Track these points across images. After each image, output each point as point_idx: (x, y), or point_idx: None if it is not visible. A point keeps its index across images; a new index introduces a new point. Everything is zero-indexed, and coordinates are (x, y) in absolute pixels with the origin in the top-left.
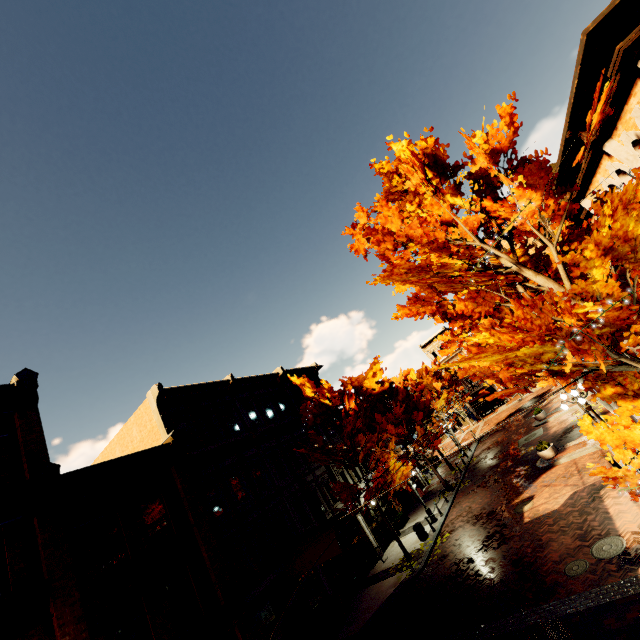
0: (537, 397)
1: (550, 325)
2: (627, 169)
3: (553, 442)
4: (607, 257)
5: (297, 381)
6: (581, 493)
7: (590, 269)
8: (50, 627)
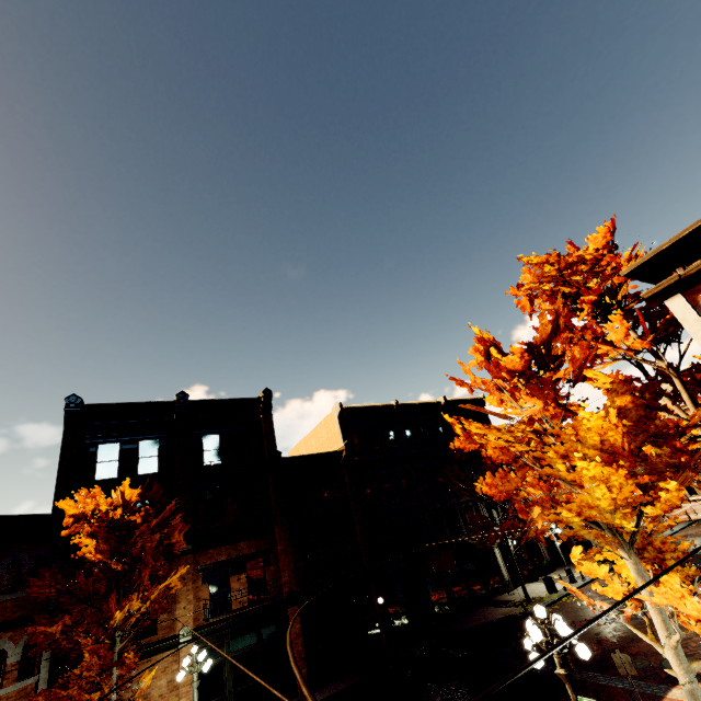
0: None
1: (510, 491)
2: None
3: None
4: (565, 460)
5: (449, 419)
6: None
7: (554, 463)
8: (275, 538)
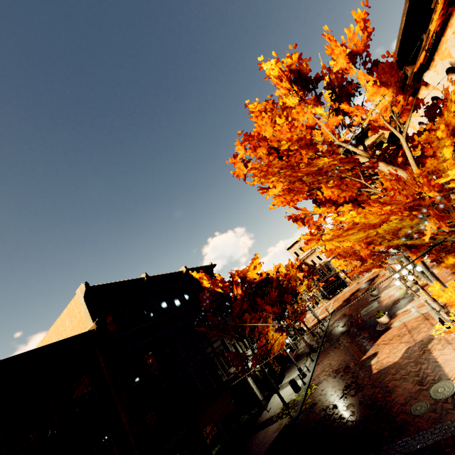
0: (370, 280)
1: (415, 195)
2: (440, 95)
3: (386, 311)
4: None
5: (196, 275)
6: (413, 348)
7: (441, 148)
8: None
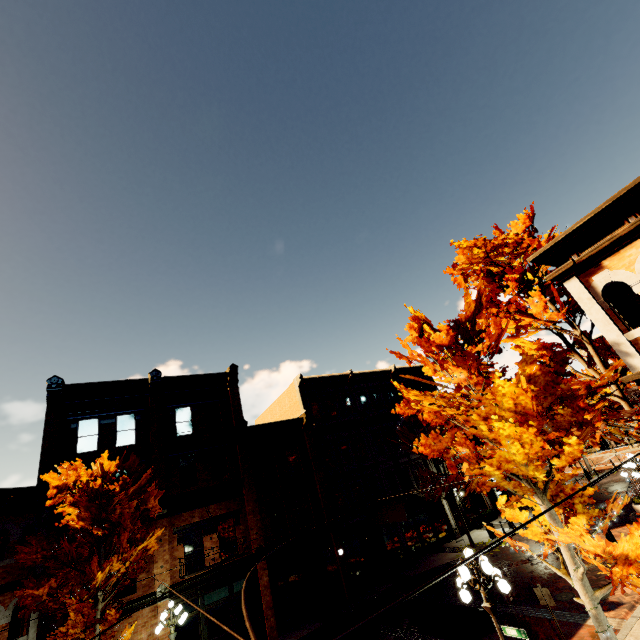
0: None
1: (442, 450)
2: None
3: None
4: (487, 421)
5: (398, 386)
6: None
7: (478, 424)
8: (243, 499)
